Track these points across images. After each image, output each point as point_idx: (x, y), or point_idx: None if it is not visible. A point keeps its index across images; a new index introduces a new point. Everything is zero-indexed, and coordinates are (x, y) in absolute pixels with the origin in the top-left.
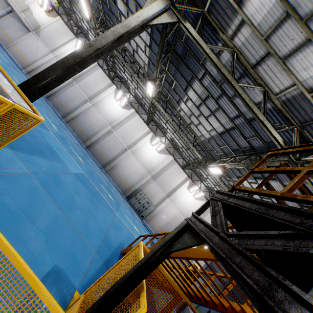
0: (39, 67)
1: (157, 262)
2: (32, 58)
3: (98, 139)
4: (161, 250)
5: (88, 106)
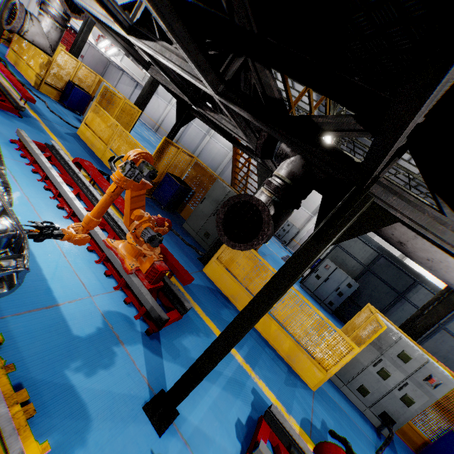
0: (163, 121)
1: (174, 129)
2: (157, 116)
3: (223, 170)
4: (175, 123)
5: (207, 140)
